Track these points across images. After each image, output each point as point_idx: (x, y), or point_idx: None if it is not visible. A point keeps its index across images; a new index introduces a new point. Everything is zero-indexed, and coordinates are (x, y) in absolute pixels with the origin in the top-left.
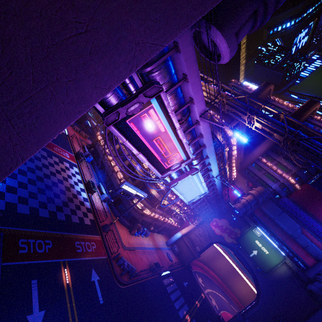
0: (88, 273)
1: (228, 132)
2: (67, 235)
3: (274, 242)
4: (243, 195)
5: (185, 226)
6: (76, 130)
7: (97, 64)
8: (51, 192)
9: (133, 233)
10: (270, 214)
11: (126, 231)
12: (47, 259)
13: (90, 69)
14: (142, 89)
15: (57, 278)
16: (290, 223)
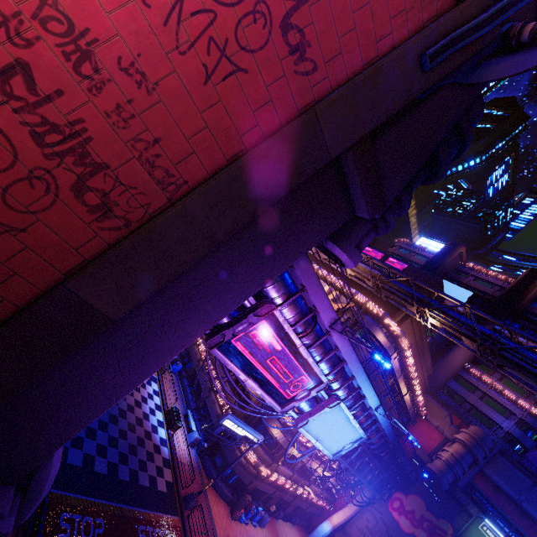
0: None
1: (392, 328)
2: (128, 510)
3: None
4: (446, 442)
5: (339, 508)
6: None
7: (207, 304)
8: (116, 428)
9: (237, 515)
10: (508, 489)
11: (224, 511)
12: None
13: (200, 308)
14: (252, 308)
15: None
16: None
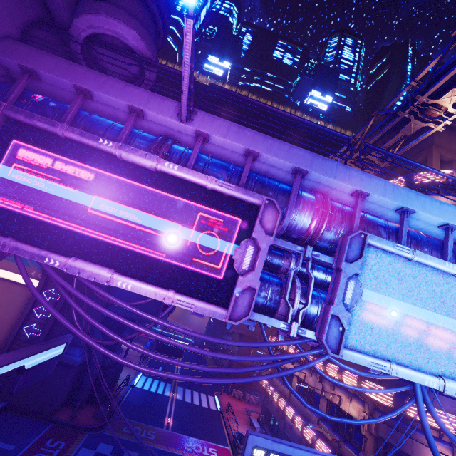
0: None
1: (435, 179)
2: None
3: None
4: None
5: None
6: (238, 397)
7: None
8: None
9: None
10: None
11: None
12: None
13: None
14: None
15: None
16: None
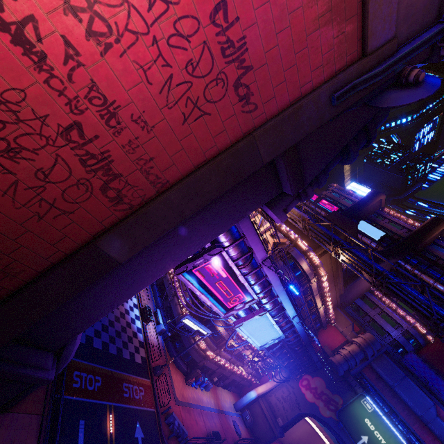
0: (132, 426)
1: (313, 259)
2: (116, 373)
3: (396, 426)
4: (347, 343)
5: (263, 382)
6: None
7: (177, 249)
8: (106, 319)
9: (190, 382)
10: (387, 378)
11: (181, 378)
12: (95, 398)
13: (172, 252)
14: (207, 250)
15: (102, 424)
16: (418, 395)
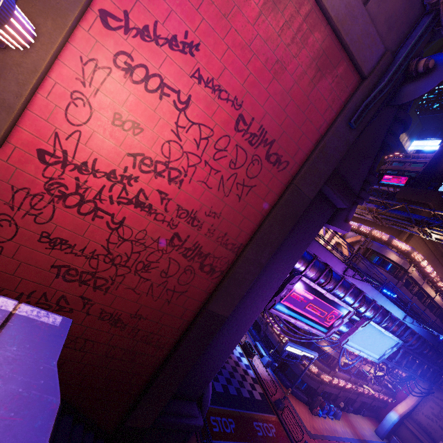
0: None
1: (401, 247)
2: (243, 413)
3: None
4: None
5: (401, 400)
6: None
7: (263, 290)
8: None
9: (315, 412)
10: None
11: (304, 409)
12: (235, 440)
13: (260, 293)
14: (286, 280)
15: None
16: None
